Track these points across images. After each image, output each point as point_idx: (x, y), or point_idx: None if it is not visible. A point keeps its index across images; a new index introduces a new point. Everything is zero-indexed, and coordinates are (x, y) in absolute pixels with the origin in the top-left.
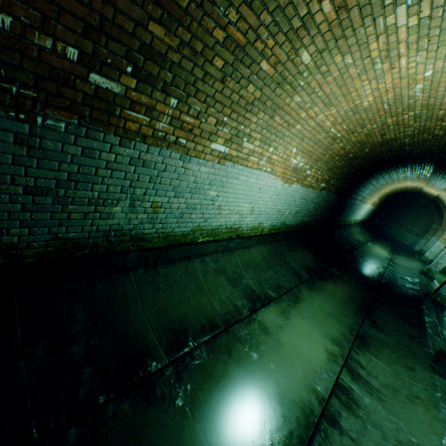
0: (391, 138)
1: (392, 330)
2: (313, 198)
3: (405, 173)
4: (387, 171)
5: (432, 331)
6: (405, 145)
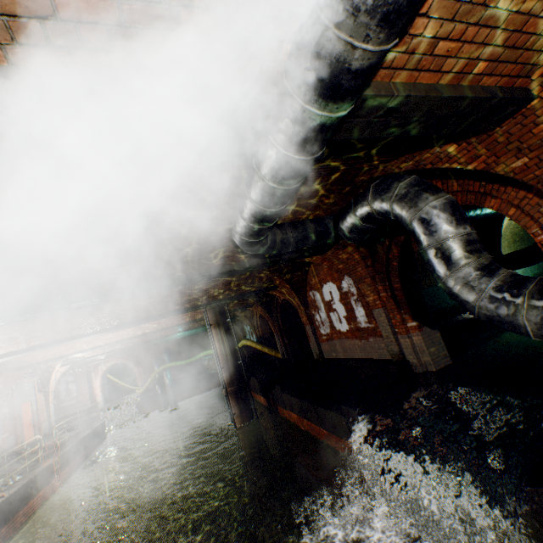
0: None
1: None
2: None
3: None
4: None
5: None
6: None
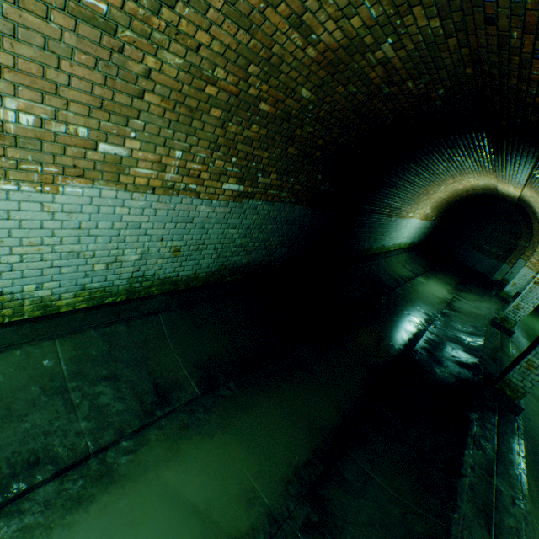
0: (342, 42)
1: (367, 526)
2: (222, 217)
3: (454, 161)
4: (415, 156)
5: (473, 505)
6: (401, 73)
